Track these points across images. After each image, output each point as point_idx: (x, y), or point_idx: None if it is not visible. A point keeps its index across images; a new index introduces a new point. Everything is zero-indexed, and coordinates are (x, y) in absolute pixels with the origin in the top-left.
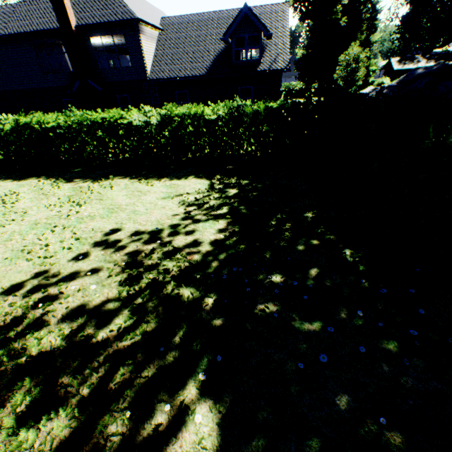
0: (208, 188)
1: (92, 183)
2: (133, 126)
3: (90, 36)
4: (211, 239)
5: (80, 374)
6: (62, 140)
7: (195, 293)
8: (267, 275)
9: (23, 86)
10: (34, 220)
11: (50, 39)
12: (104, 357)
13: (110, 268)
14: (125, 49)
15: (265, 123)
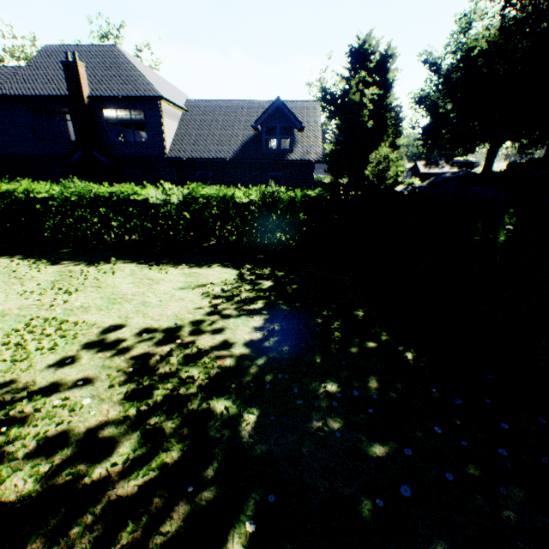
0: (237, 278)
1: (87, 267)
2: (149, 204)
3: (104, 107)
4: (246, 339)
5: (62, 536)
6: (53, 214)
7: (231, 408)
8: (320, 383)
9: (7, 150)
10: (1, 310)
11: (54, 105)
12: (104, 504)
13: (112, 375)
14: (140, 124)
15: (302, 211)
